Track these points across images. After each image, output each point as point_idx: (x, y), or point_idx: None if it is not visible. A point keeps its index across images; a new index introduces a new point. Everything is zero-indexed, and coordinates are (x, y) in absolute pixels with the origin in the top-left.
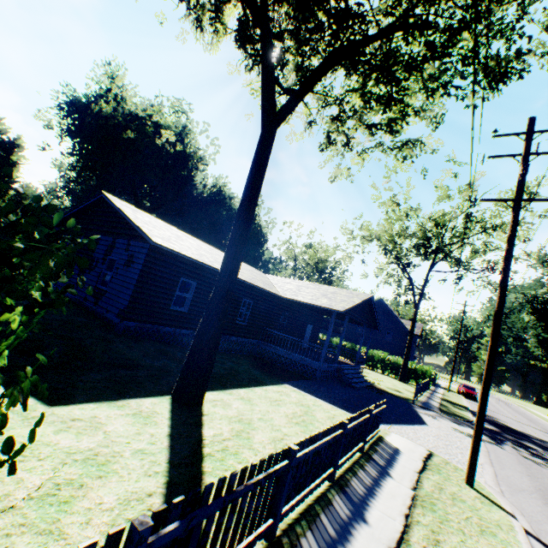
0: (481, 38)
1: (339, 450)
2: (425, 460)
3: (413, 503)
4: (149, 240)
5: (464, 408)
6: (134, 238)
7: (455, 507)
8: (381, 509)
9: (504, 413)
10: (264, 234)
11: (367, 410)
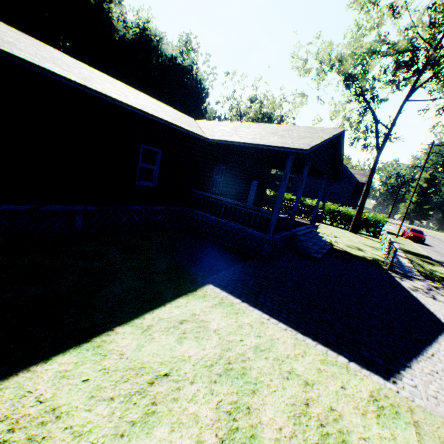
0: None
1: None
2: None
3: None
4: None
5: (430, 259)
6: None
7: None
8: None
9: None
10: (204, 87)
11: None
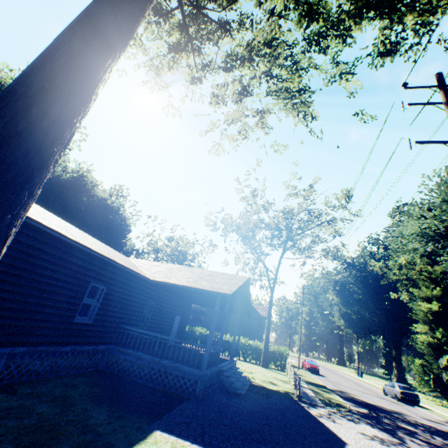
0: None
1: None
2: None
3: None
4: None
5: (326, 388)
6: None
7: None
8: None
9: (344, 383)
10: (128, 224)
11: None
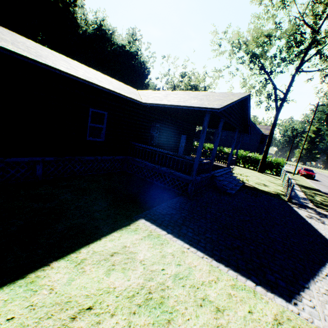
0: None
1: None
2: None
3: None
4: None
5: (319, 192)
6: None
7: None
8: None
9: None
10: (146, 67)
11: None
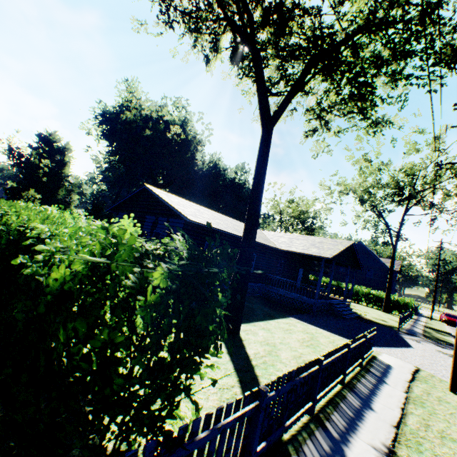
0: (435, 37)
1: (346, 363)
2: (414, 373)
3: (407, 401)
4: (185, 218)
5: (447, 333)
6: (171, 216)
7: (441, 406)
8: (382, 403)
9: None
10: None
11: (363, 335)
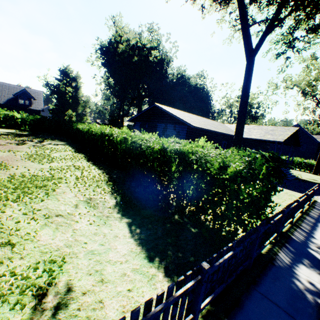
0: None
1: (304, 203)
2: None
3: None
4: (190, 125)
5: None
6: (177, 124)
7: None
8: None
9: None
10: (210, 96)
11: (312, 189)
